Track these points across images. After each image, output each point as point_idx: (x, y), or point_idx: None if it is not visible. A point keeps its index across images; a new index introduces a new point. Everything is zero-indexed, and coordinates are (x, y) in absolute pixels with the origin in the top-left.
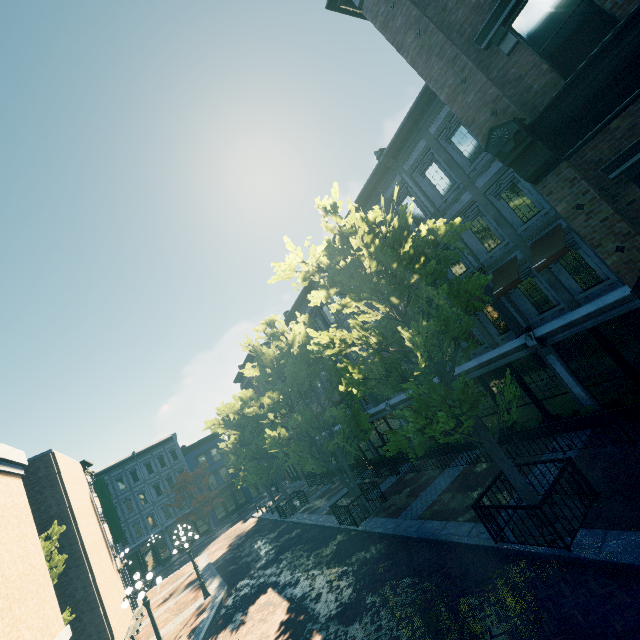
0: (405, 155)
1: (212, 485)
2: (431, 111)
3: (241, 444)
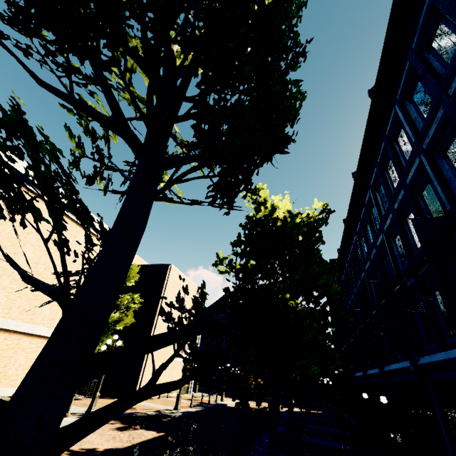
0: None
1: None
2: None
3: None
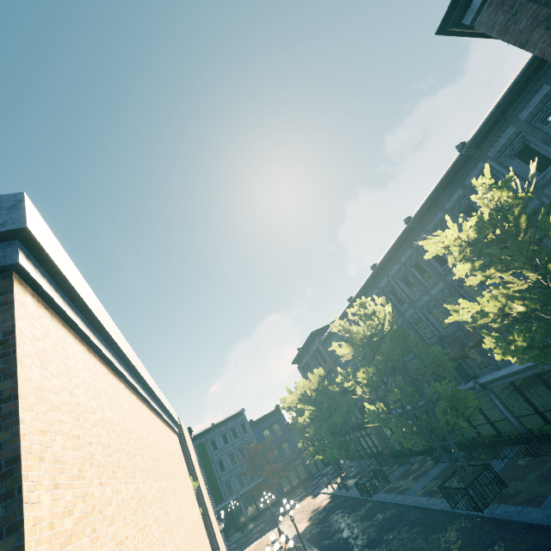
0: (489, 143)
1: (276, 458)
2: (521, 100)
3: None
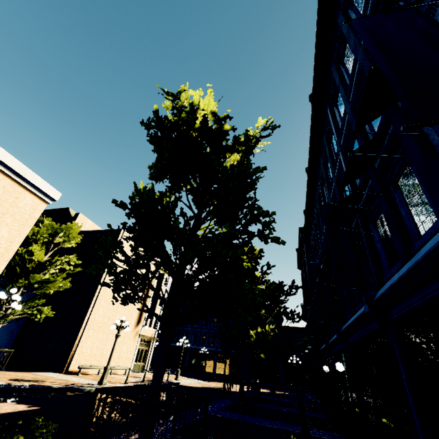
0: None
1: None
2: None
3: (293, 329)
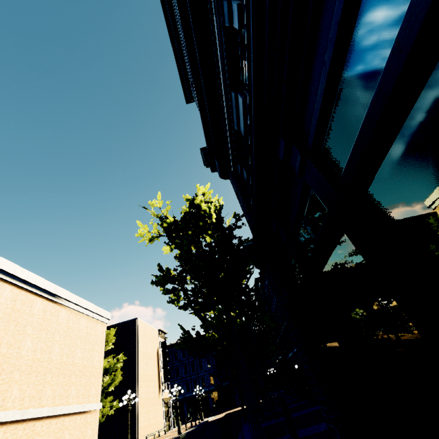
0: None
1: None
2: None
3: None
